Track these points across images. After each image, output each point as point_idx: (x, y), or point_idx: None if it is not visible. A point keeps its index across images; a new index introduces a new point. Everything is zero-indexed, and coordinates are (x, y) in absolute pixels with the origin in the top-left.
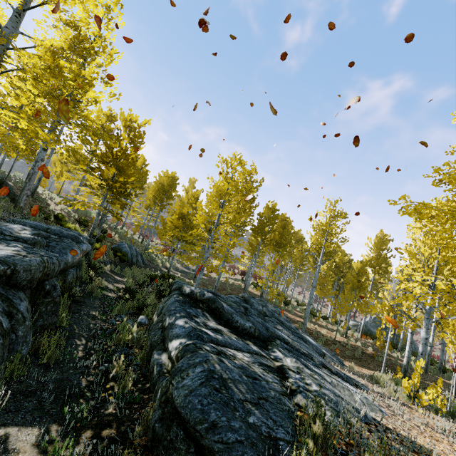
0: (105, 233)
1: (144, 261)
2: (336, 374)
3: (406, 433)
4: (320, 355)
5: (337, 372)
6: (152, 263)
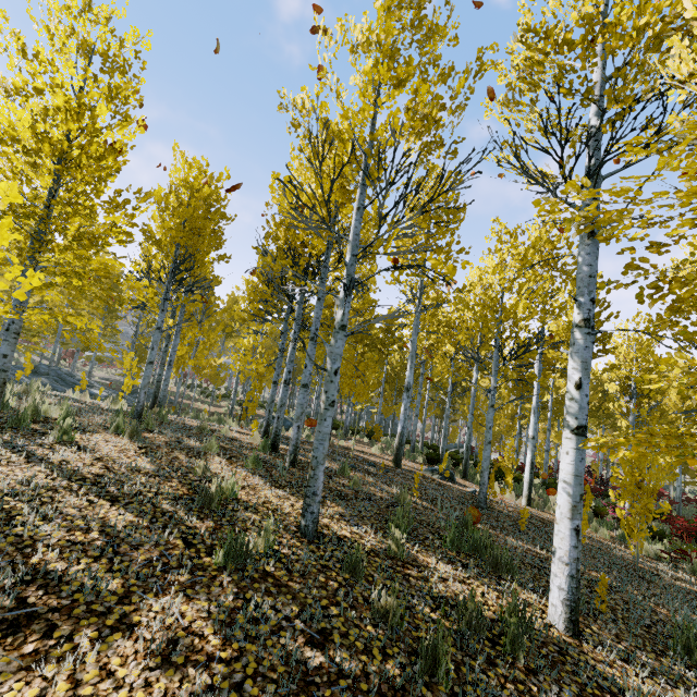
0: None
1: None
2: None
3: None
4: None
5: None
6: None
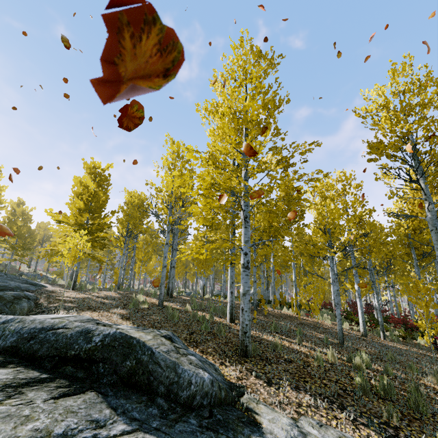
0: None
1: None
2: None
3: None
4: None
5: None
6: None
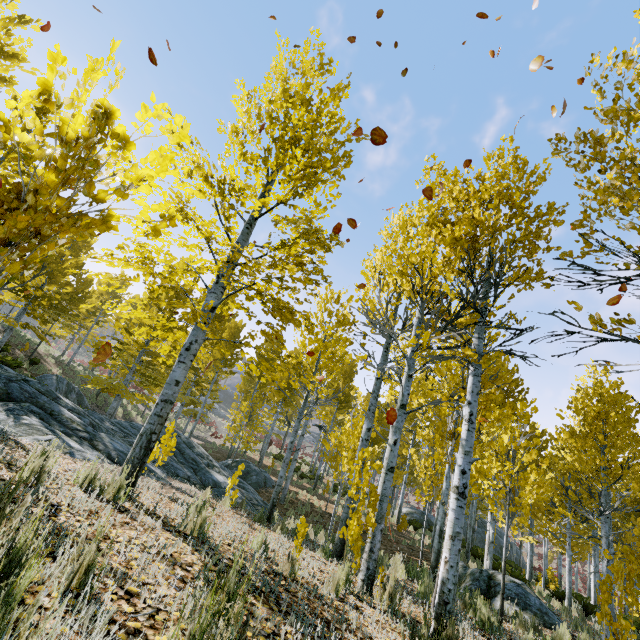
0: (35, 364)
1: (84, 404)
2: (102, 450)
3: (26, 442)
4: (205, 486)
5: (105, 449)
6: (102, 410)
